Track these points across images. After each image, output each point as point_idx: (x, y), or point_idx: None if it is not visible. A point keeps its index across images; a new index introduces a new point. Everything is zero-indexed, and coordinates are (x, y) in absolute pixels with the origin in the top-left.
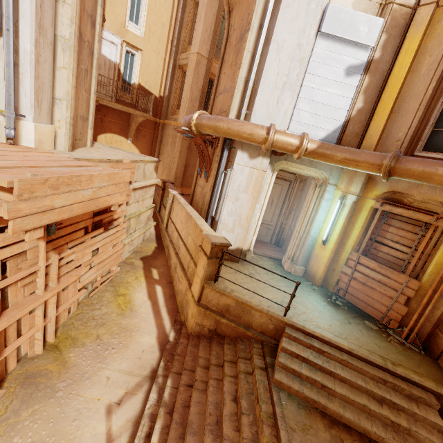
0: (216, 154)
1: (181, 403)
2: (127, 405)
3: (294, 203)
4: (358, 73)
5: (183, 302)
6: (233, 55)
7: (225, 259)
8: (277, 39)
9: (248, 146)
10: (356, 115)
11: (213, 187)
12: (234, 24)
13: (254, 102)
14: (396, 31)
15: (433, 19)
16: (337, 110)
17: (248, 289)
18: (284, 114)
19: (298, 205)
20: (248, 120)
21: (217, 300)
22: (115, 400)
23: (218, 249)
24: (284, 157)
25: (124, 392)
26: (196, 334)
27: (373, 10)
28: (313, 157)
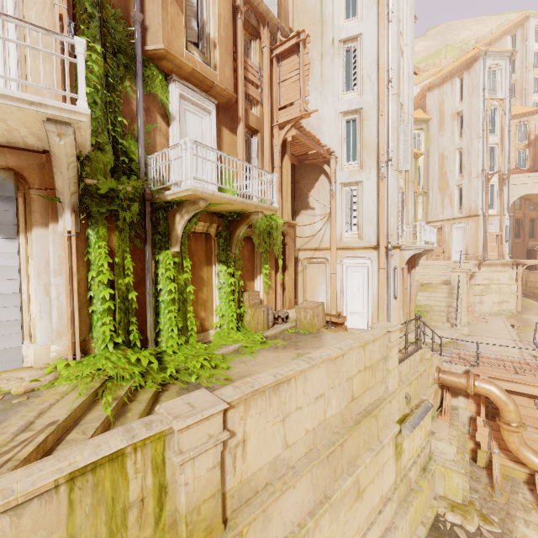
0: None
1: None
2: None
3: None
4: None
5: None
6: None
7: None
8: None
9: None
10: None
11: None
12: None
13: None
14: None
15: None
16: None
17: None
18: None
19: None
20: None
21: None
22: None
23: None
24: None
25: None
26: None
27: None
28: None
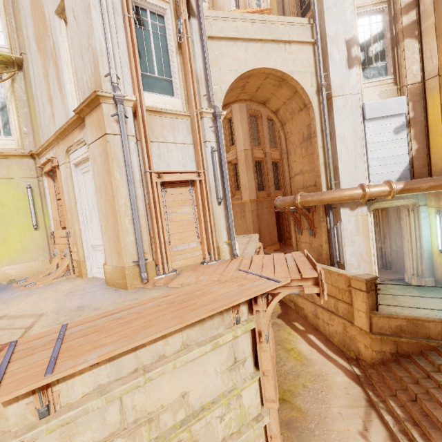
0: (316, 215)
1: (419, 414)
2: (372, 429)
3: (384, 228)
4: (403, 129)
5: (344, 341)
6: (301, 149)
7: (378, 290)
8: (339, 134)
9: (347, 203)
10: (416, 154)
11: (328, 240)
12: (291, 131)
13: (338, 174)
14: (417, 97)
15: (441, 83)
16: (400, 156)
17: (411, 307)
18: (362, 173)
19: (390, 228)
20: (338, 187)
21: (388, 324)
22: (360, 428)
23: (370, 283)
24: (375, 200)
25: (361, 421)
26: (379, 362)
27: (393, 93)
28: (402, 193)
